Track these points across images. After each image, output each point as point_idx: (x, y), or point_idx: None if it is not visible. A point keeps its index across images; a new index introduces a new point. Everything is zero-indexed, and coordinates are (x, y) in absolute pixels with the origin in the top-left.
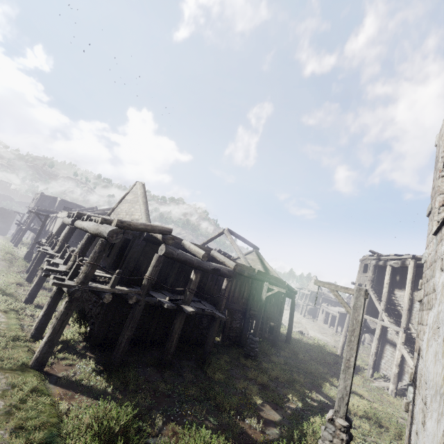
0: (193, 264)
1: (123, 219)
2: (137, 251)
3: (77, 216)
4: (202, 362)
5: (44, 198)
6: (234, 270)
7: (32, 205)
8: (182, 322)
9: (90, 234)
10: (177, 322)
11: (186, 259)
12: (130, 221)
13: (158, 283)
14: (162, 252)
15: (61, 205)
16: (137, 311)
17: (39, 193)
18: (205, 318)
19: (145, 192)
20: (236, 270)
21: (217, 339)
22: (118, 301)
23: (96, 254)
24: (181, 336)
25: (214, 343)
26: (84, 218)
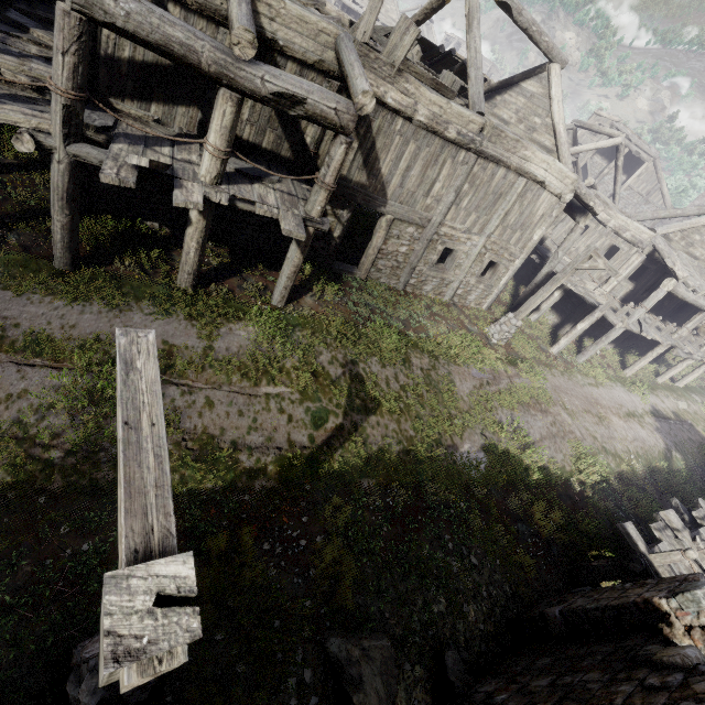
0: None
1: None
2: None
3: None
4: None
5: None
6: None
7: None
8: None
9: None
10: None
11: None
12: None
13: None
14: None
15: None
16: None
17: None
18: None
19: None
20: None
21: None
22: None
23: None
24: None
25: None
26: None
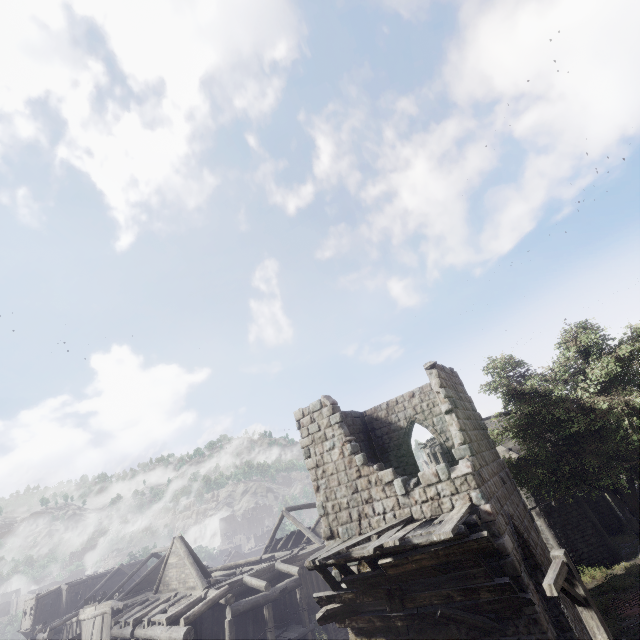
0: (261, 603)
1: (187, 614)
2: (209, 625)
3: (134, 624)
4: None
5: (43, 600)
6: (300, 576)
7: (28, 622)
8: None
9: None
10: None
11: (252, 604)
12: (193, 611)
13: None
14: (230, 615)
15: (71, 593)
16: None
17: (34, 599)
18: (303, 639)
19: (186, 542)
20: (301, 574)
21: None
22: None
23: None
24: None
25: None
26: (145, 624)
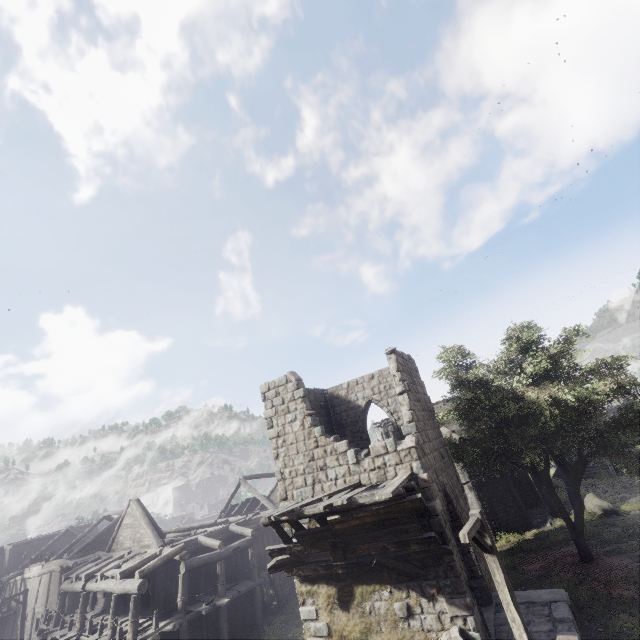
0: (214, 560)
1: (142, 568)
2: (162, 579)
3: (86, 579)
4: (259, 637)
5: None
6: (252, 537)
7: None
8: (226, 614)
9: (116, 594)
10: (221, 617)
11: (206, 561)
12: (148, 566)
13: (192, 593)
14: (184, 569)
15: (14, 554)
16: (183, 633)
17: None
18: (251, 593)
19: (142, 504)
20: (254, 535)
21: (275, 604)
22: (164, 635)
23: (134, 611)
24: (235, 626)
25: (271, 611)
26: (98, 578)
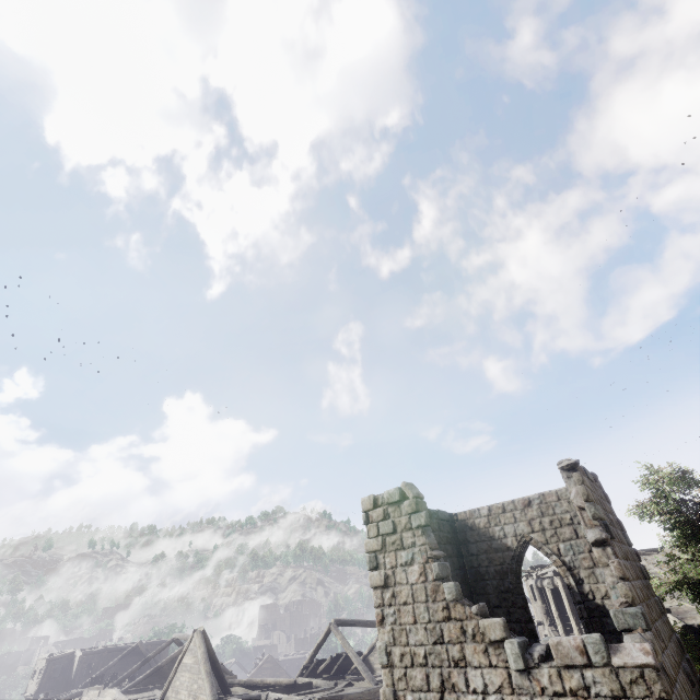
0: None
1: None
2: None
3: None
4: None
5: (54, 663)
6: None
7: (34, 686)
8: None
9: None
10: None
11: None
12: None
13: None
14: None
15: (82, 663)
16: None
17: (45, 659)
18: None
19: (207, 639)
20: None
21: None
22: None
23: None
24: None
25: None
26: None
